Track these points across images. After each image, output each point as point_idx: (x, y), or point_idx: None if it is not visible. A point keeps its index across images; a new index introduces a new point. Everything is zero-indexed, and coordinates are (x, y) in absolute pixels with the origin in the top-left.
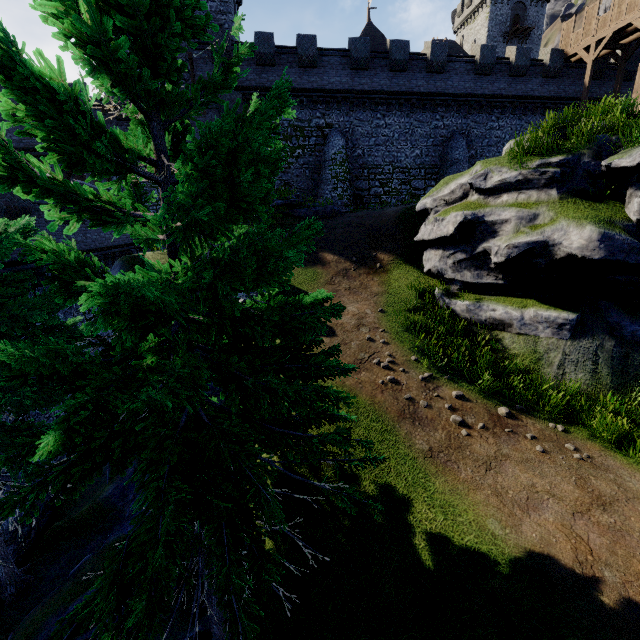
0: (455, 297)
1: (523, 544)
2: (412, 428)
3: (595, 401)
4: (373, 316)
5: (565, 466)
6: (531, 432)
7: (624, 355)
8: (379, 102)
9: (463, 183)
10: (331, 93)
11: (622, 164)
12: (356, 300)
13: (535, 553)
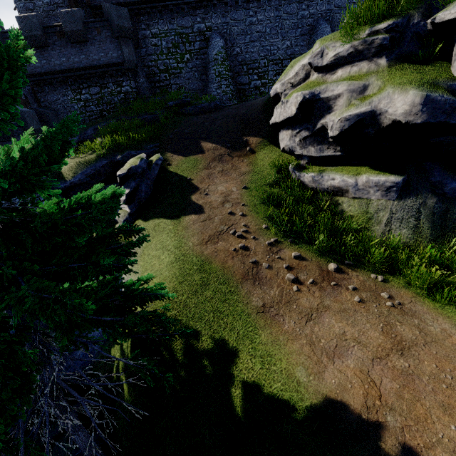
0: (304, 170)
1: (322, 390)
2: (252, 288)
3: (415, 252)
4: (237, 193)
5: (376, 314)
6: (353, 284)
7: (444, 210)
8: None
9: (305, 64)
10: None
11: (446, 17)
12: (226, 180)
13: (330, 399)
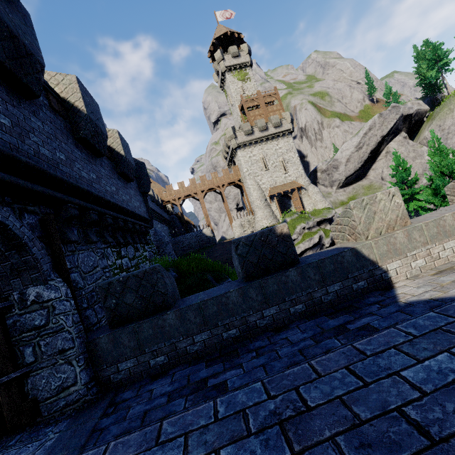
0: None
1: None
2: None
3: None
4: None
5: None
6: None
7: None
8: None
9: (301, 227)
10: None
11: (329, 217)
12: None
13: None
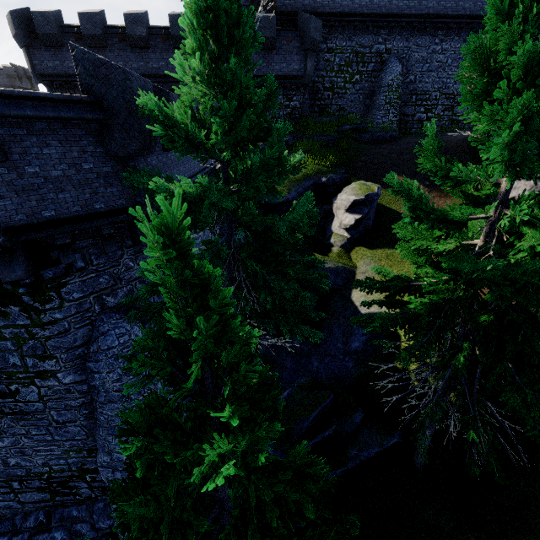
0: None
1: None
2: None
3: None
4: None
5: None
6: None
7: None
8: (440, 26)
9: None
10: (397, 18)
11: None
12: None
13: None
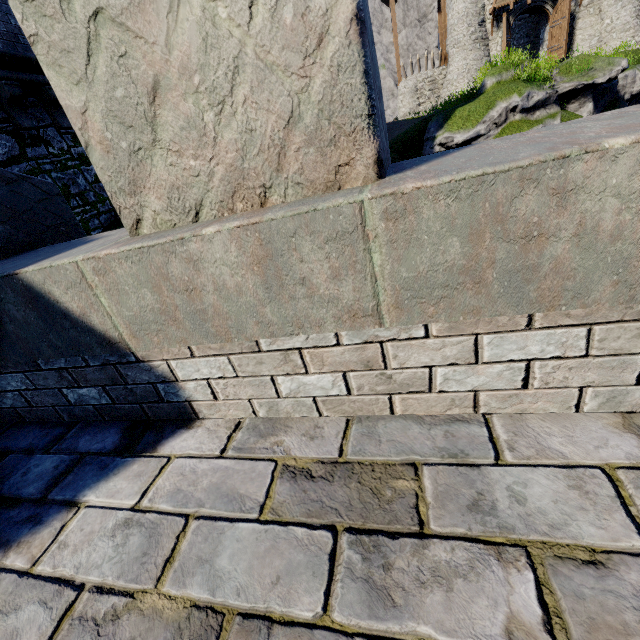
0: None
1: None
2: None
3: None
4: None
5: None
6: None
7: None
8: None
9: (506, 106)
10: None
11: (599, 81)
12: None
13: None
